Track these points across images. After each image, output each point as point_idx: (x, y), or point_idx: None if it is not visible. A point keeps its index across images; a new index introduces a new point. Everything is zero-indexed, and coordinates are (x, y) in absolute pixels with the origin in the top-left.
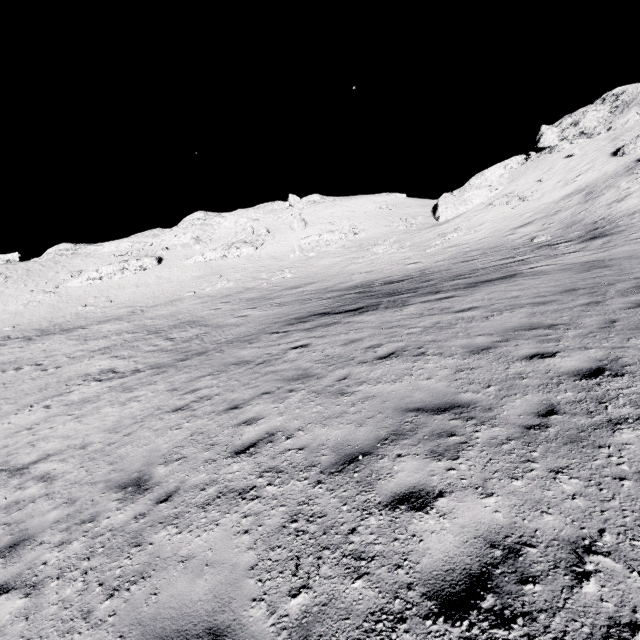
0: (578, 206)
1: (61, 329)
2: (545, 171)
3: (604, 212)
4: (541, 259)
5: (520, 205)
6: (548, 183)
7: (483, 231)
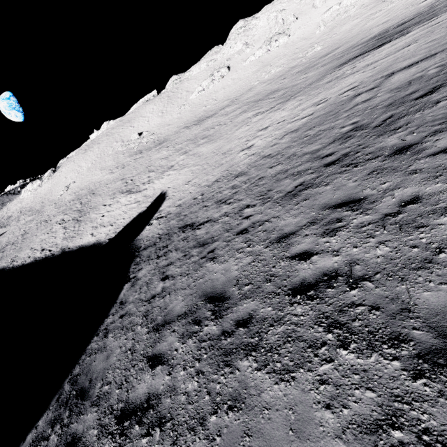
0: None
1: (205, 118)
2: None
3: None
4: None
5: None
6: None
7: None
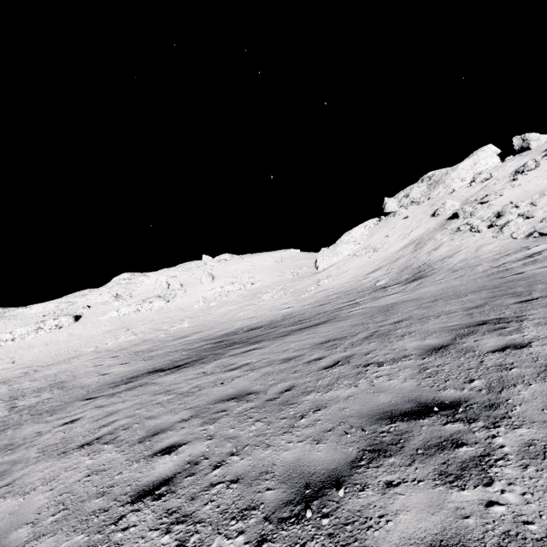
0: (410, 254)
1: None
2: (391, 229)
3: (426, 258)
4: (368, 301)
5: (374, 255)
6: (392, 237)
7: (346, 277)
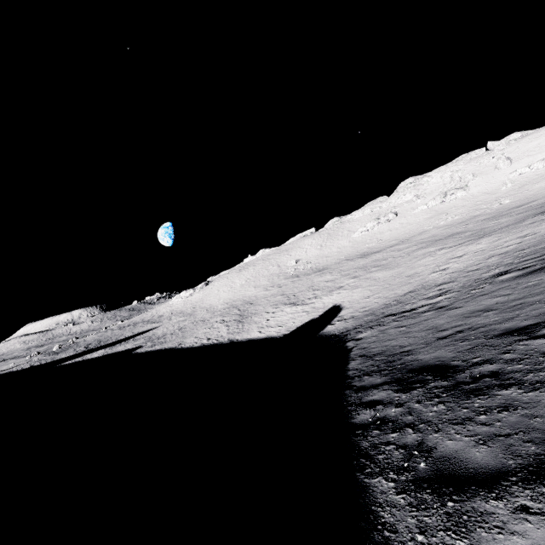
0: None
1: (371, 253)
2: None
3: None
4: None
5: None
6: None
7: None
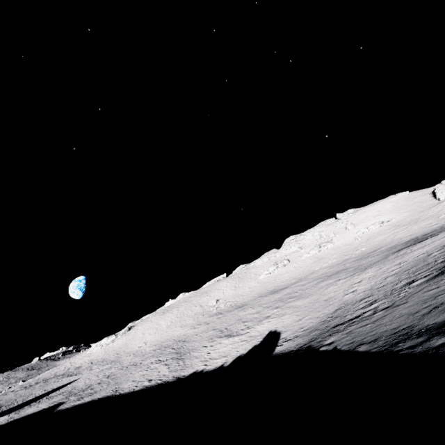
0: None
1: (279, 289)
2: None
3: None
4: None
5: None
6: None
7: None
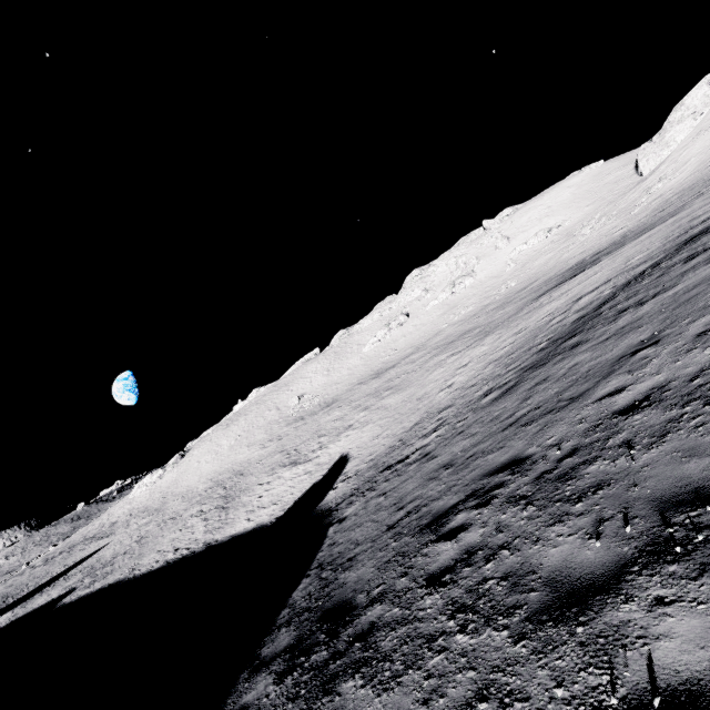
0: None
1: (385, 369)
2: None
3: None
4: None
5: None
6: None
7: (688, 169)
